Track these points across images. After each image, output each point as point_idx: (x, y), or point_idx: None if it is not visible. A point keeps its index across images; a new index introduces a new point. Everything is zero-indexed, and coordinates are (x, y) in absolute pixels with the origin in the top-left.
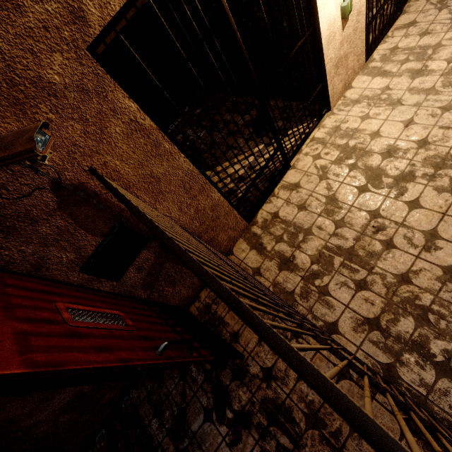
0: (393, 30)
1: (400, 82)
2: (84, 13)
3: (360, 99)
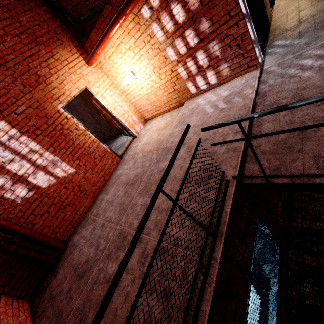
0: None
1: None
2: None
3: None
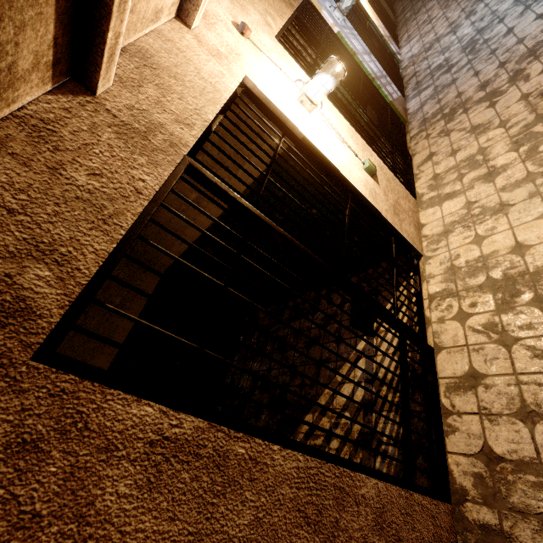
0: (416, 169)
1: (480, 191)
2: (26, 301)
3: (448, 228)
